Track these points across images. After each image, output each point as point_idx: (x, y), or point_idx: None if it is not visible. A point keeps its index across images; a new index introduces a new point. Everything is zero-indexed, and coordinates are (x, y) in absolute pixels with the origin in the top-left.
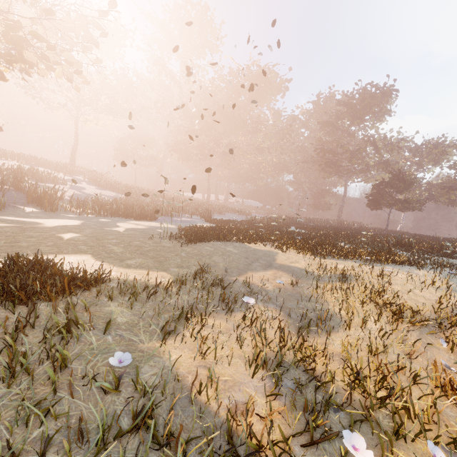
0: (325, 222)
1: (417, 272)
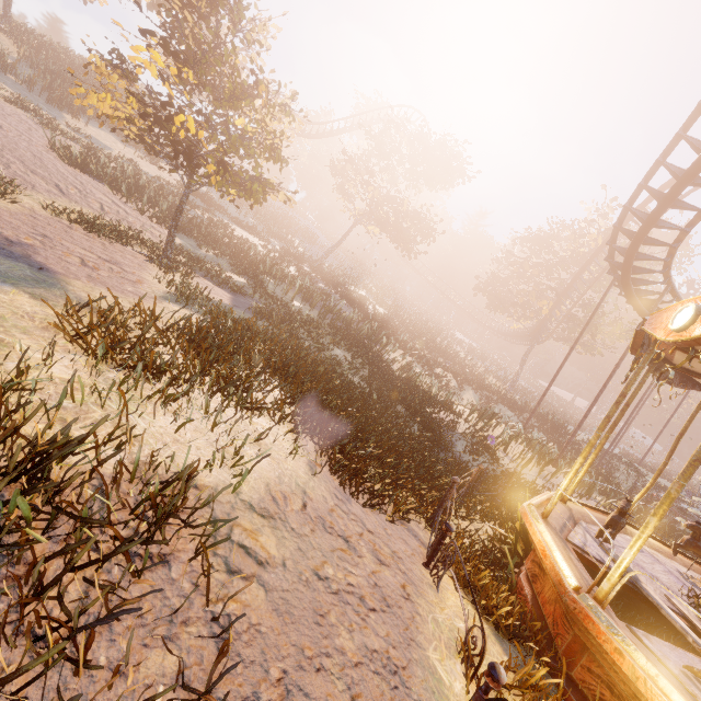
0: None
1: None
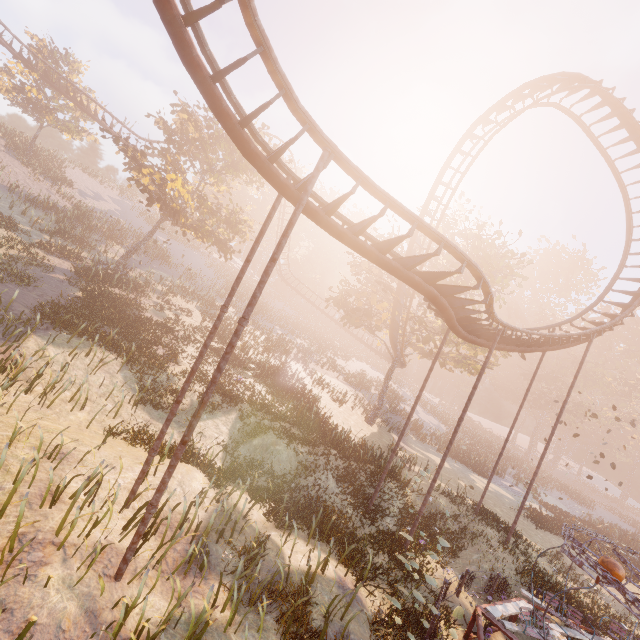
0: None
1: None
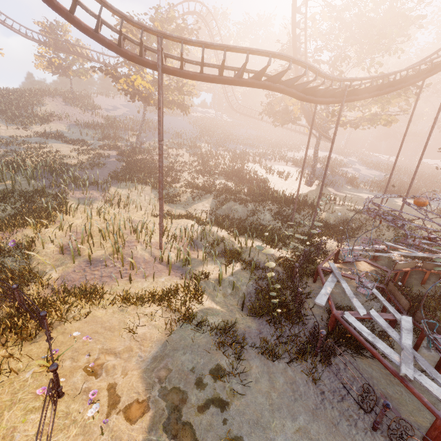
0: None
1: None
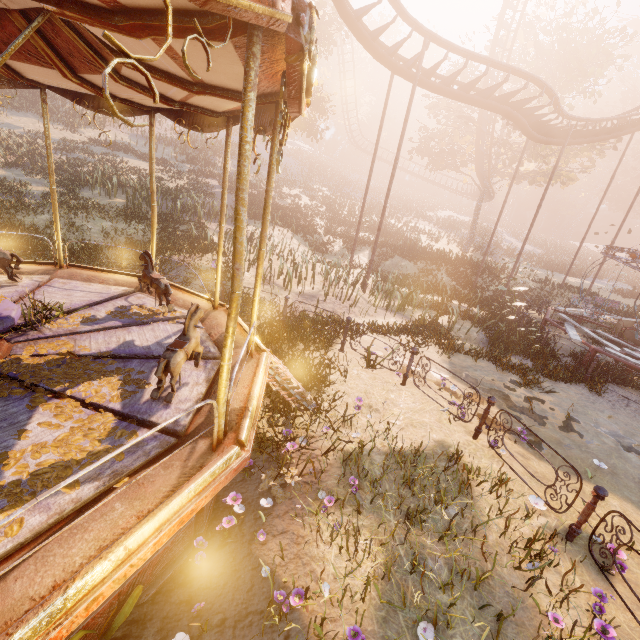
0: None
1: None
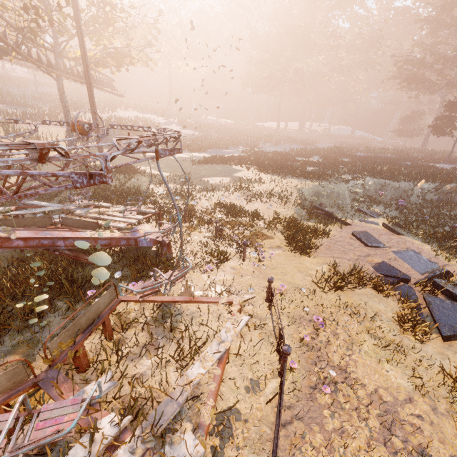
0: (391, 151)
1: (306, 182)
